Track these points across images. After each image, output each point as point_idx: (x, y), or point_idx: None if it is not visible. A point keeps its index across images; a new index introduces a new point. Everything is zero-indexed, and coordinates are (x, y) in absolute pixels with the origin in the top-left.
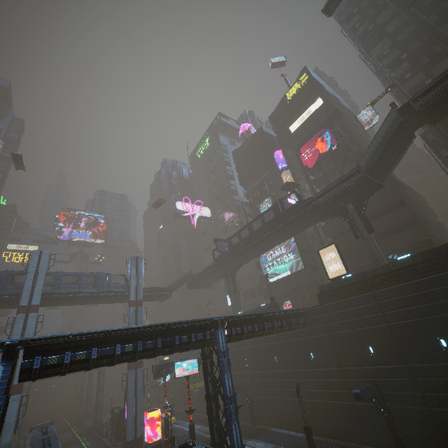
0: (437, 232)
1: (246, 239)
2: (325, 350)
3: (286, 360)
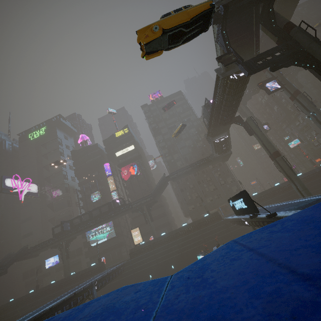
0: (170, 217)
1: (86, 221)
2: (131, 282)
3: None
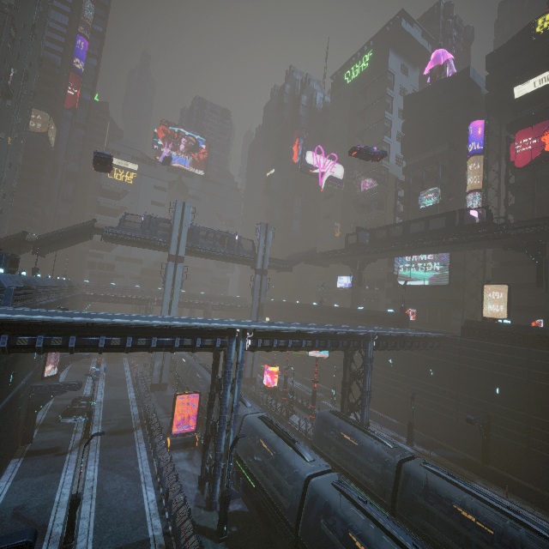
0: None
1: (396, 239)
2: (448, 374)
3: (401, 367)
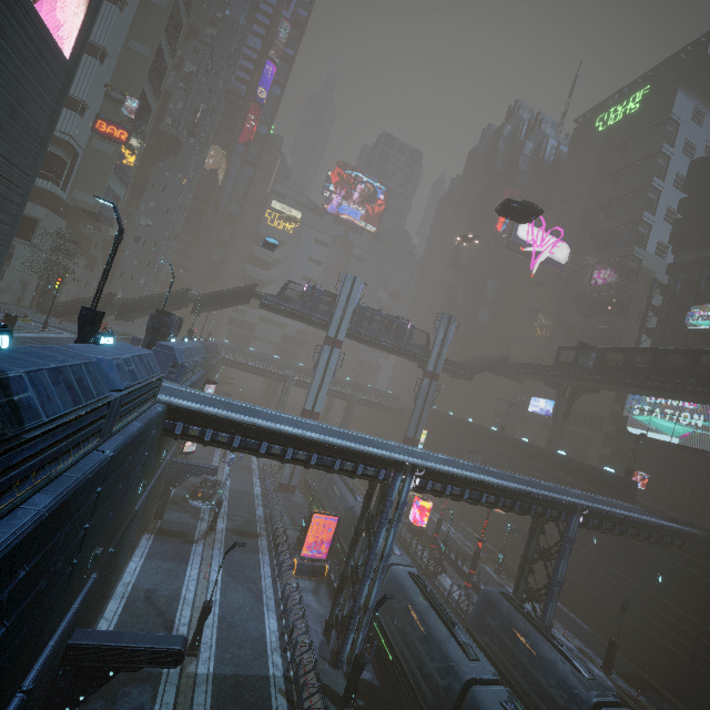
0: None
1: (638, 371)
2: (689, 590)
3: (611, 554)
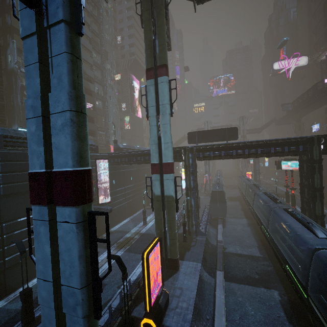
0: None
1: (299, 104)
2: None
3: None
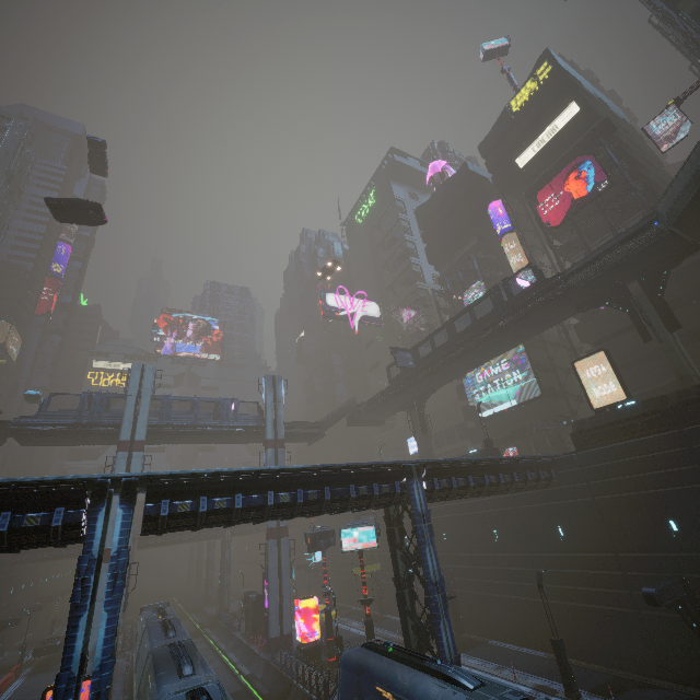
0: None
1: (444, 348)
2: (586, 524)
3: (515, 538)
